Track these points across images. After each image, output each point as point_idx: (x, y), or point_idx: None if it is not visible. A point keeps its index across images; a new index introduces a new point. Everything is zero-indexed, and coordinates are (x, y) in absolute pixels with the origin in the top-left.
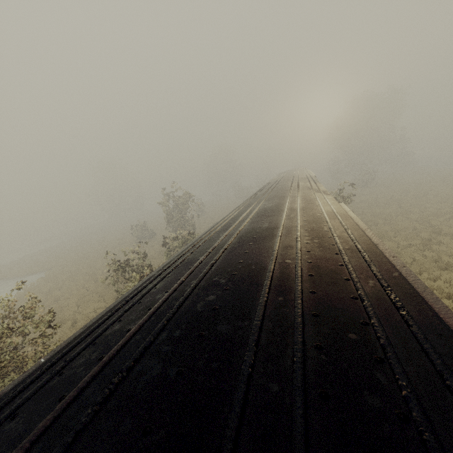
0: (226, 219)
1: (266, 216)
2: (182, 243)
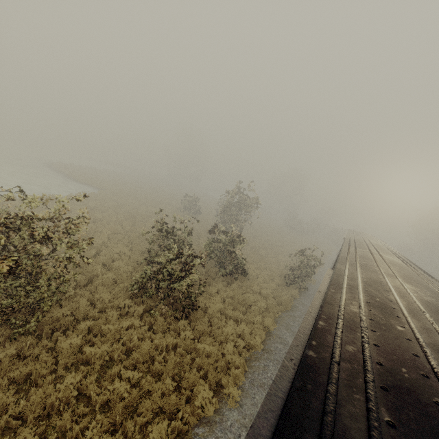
0: (349, 276)
1: None
2: (230, 243)
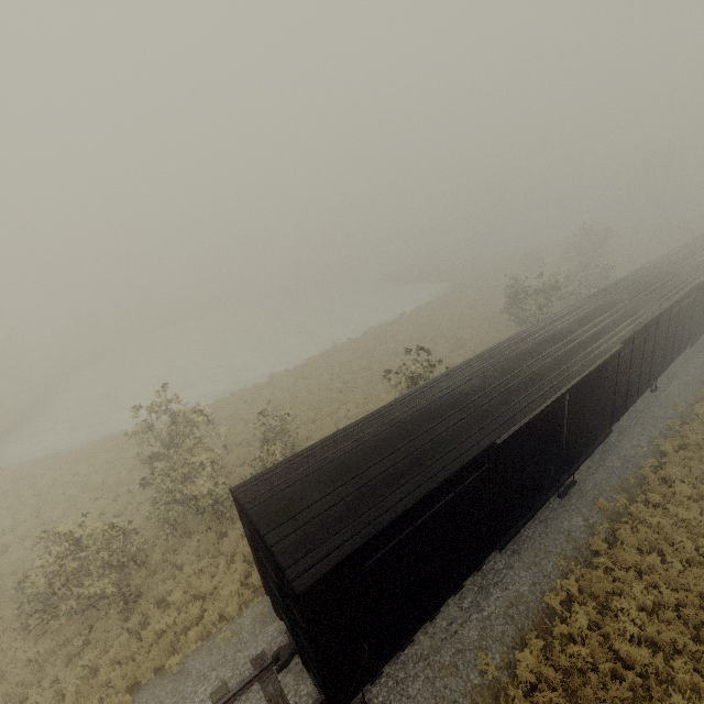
0: (667, 254)
1: (691, 255)
2: (603, 272)
